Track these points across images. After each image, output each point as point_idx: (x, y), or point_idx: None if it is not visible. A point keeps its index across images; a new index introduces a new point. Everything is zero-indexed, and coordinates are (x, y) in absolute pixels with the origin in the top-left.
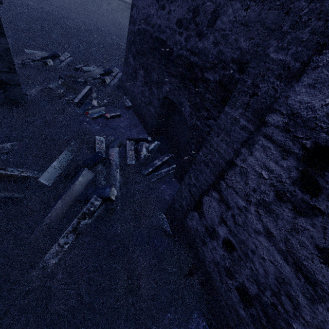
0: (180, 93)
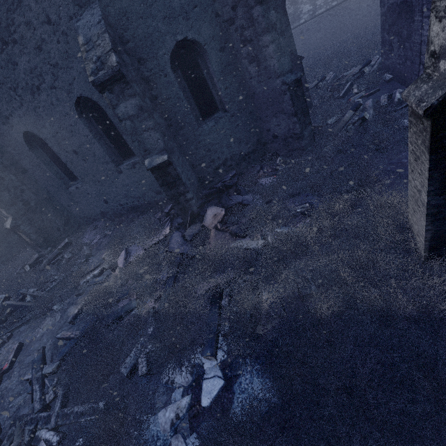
0: None
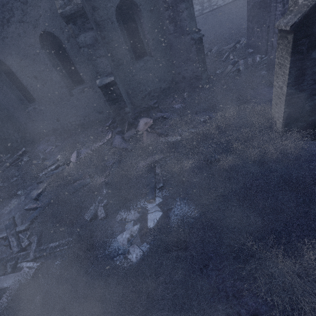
0: None
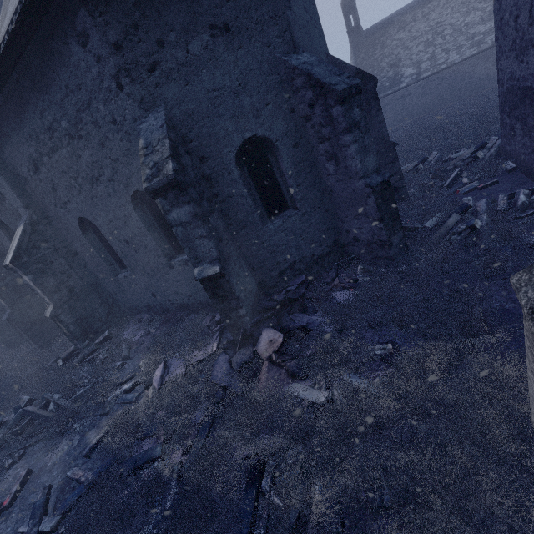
0: None
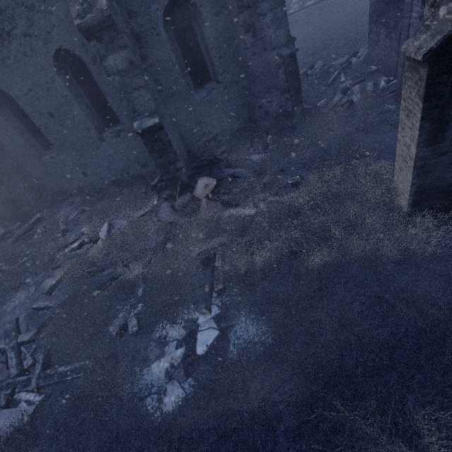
0: None
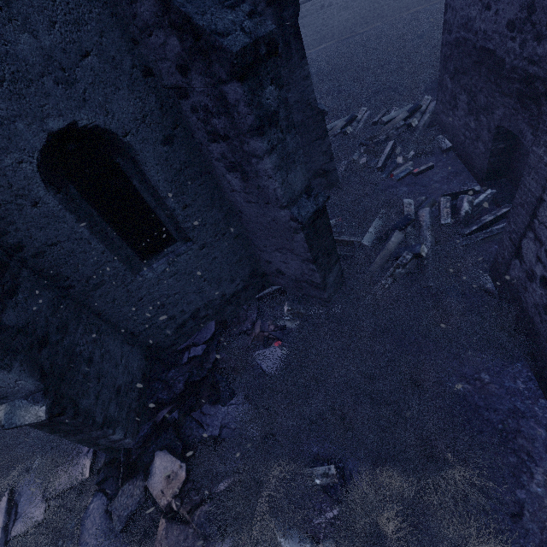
0: (517, 117)
